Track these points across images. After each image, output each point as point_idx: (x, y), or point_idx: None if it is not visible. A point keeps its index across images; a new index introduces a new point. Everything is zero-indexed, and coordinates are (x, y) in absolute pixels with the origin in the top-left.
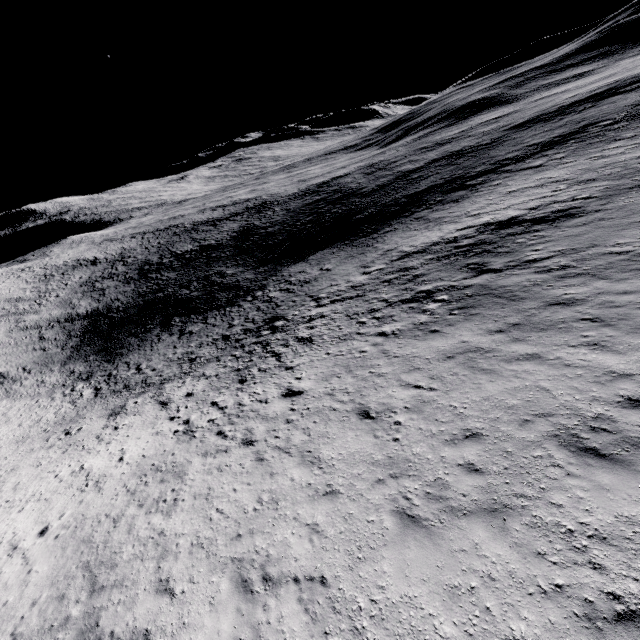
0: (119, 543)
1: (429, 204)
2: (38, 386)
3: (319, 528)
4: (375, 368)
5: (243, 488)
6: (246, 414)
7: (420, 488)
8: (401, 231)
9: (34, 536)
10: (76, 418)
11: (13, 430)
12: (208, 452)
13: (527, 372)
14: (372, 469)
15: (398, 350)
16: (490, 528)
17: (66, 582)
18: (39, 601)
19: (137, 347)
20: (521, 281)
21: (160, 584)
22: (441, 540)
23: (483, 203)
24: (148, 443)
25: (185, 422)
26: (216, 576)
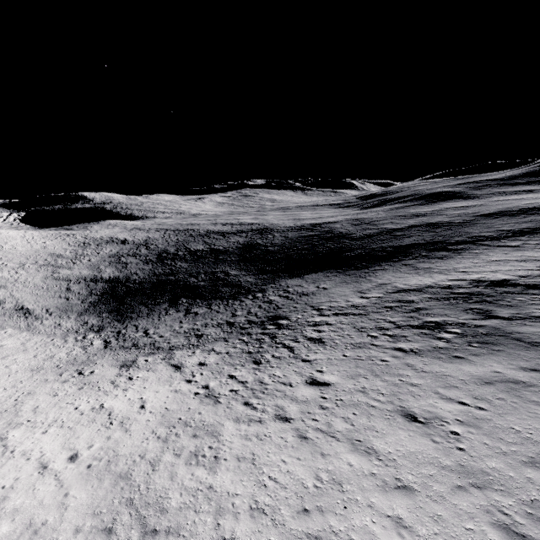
0: (163, 487)
1: (415, 256)
2: (55, 327)
3: (405, 523)
4: (404, 377)
5: (293, 461)
6: (271, 392)
7: (516, 505)
8: (392, 271)
9: (64, 460)
10: (87, 362)
11: (29, 359)
12: (240, 419)
13: None
14: (445, 473)
15: (424, 366)
16: None
17: (110, 515)
18: (83, 529)
19: (146, 315)
20: (537, 331)
21: None
22: None
23: (469, 264)
24: (169, 398)
25: (204, 387)
26: None
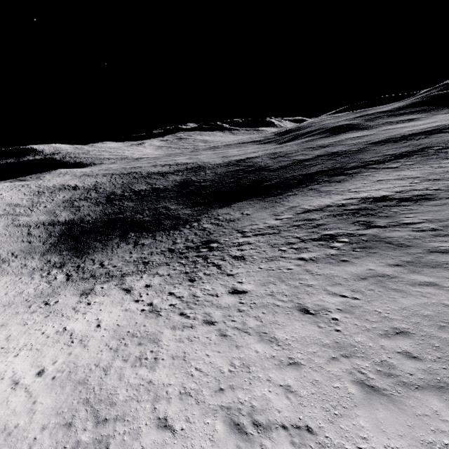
0: (113, 387)
1: (319, 181)
2: (21, 268)
3: (292, 389)
4: (303, 280)
5: (215, 354)
6: (202, 303)
7: (371, 366)
8: (300, 196)
9: (33, 376)
10: (52, 294)
11: (0, 297)
12: (176, 326)
13: (430, 293)
14: (324, 349)
15: (319, 270)
16: (443, 400)
17: (70, 413)
18: (48, 426)
19: (101, 249)
20: (403, 235)
21: (159, 421)
22: (404, 406)
23: (359, 185)
24: (120, 316)
25: (149, 304)
26: (209, 419)
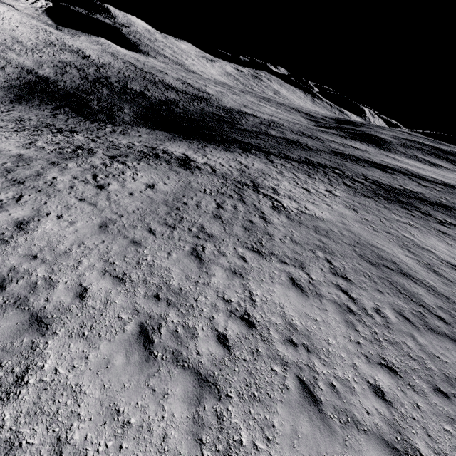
0: None
1: (224, 146)
2: None
3: None
4: None
5: None
6: None
7: None
8: (188, 144)
9: None
10: None
11: None
12: None
13: None
14: None
15: (5, 143)
16: None
17: None
18: None
19: (31, 106)
20: (92, 160)
21: None
22: None
23: (221, 156)
24: None
25: None
26: None
